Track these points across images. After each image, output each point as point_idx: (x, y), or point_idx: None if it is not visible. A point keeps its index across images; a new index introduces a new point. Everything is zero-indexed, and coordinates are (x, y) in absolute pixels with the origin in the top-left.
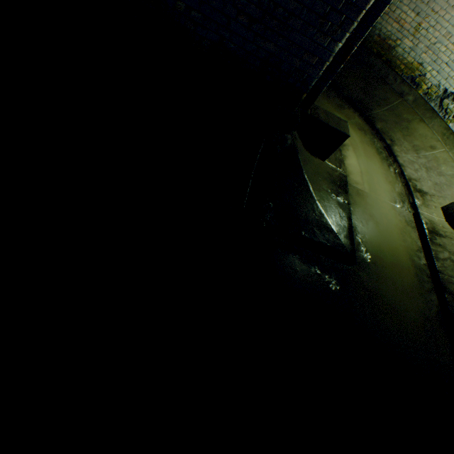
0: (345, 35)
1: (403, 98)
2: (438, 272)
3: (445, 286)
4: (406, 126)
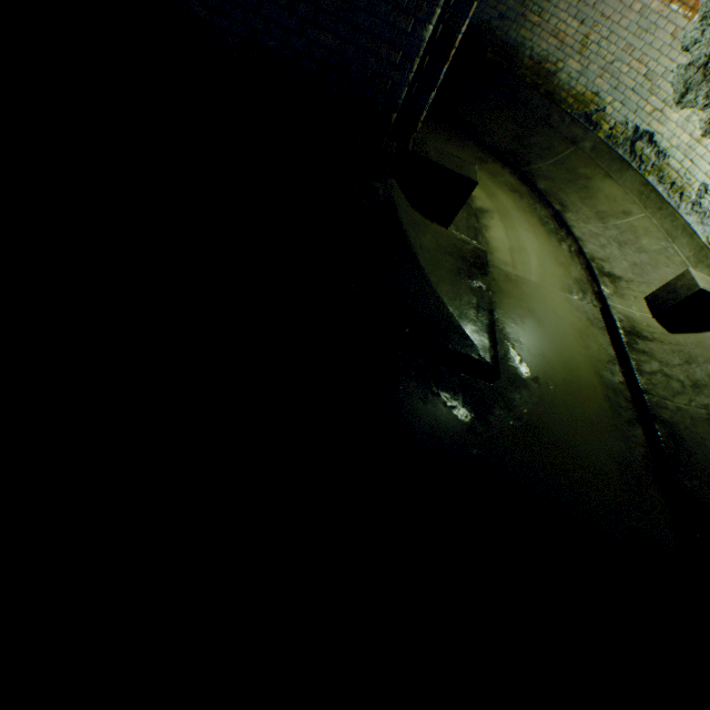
0: (436, 12)
1: (577, 146)
2: (642, 392)
3: (654, 412)
4: (584, 185)
